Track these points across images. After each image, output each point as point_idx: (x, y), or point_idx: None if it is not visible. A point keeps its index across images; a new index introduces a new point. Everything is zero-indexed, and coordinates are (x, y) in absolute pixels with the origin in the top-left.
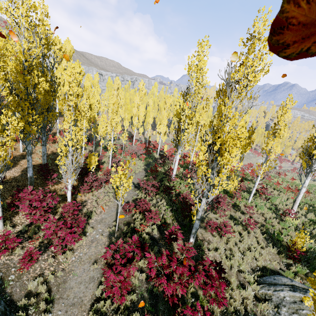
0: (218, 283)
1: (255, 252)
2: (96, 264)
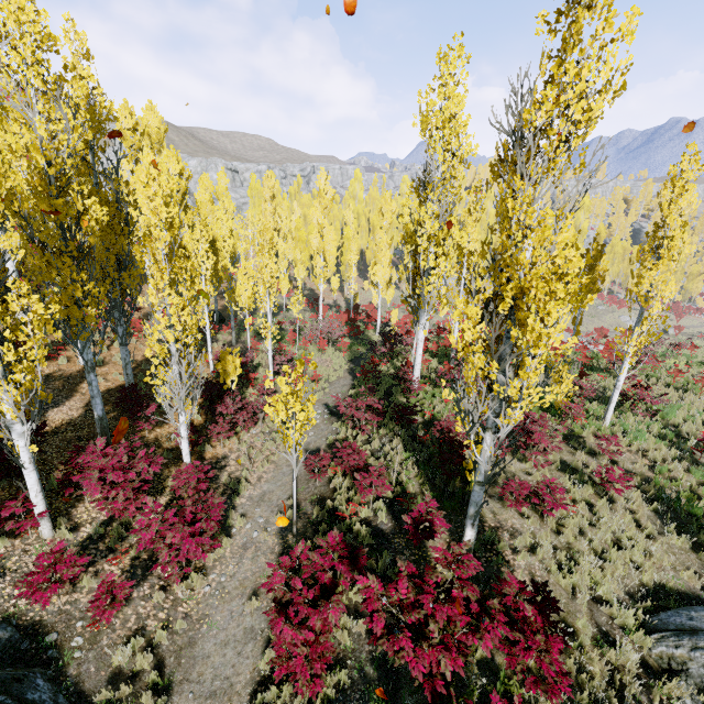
0: (543, 638)
1: (631, 549)
2: (255, 600)
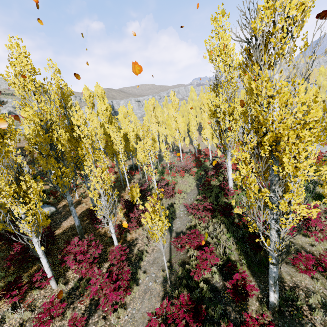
0: None
1: None
2: None
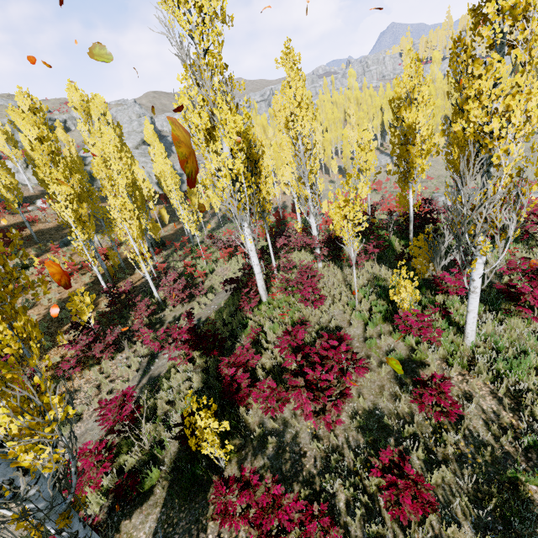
0: None
1: None
2: None
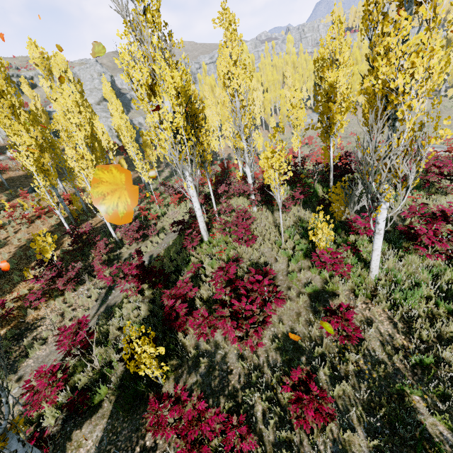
0: None
1: None
2: None
